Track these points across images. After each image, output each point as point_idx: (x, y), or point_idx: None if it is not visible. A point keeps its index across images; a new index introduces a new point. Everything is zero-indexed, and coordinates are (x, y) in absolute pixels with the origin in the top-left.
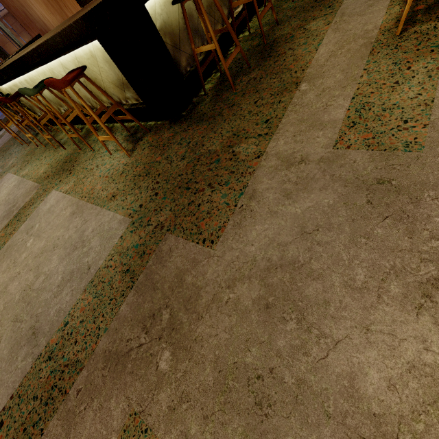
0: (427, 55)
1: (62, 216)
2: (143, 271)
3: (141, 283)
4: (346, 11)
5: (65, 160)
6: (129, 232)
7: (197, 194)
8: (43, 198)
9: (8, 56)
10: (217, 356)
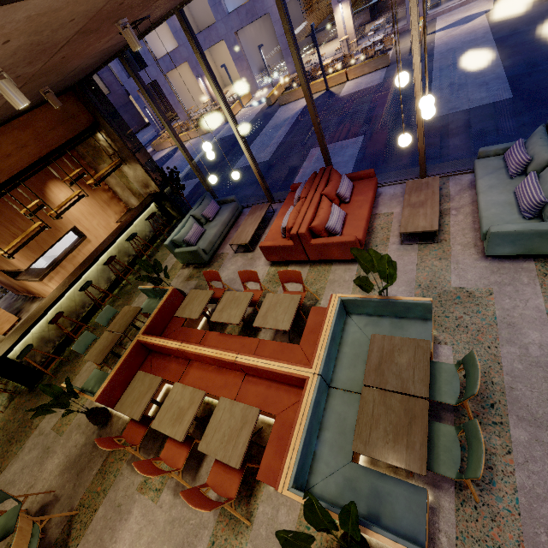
0: None
1: None
2: None
3: None
4: None
5: None
6: None
7: (11, 446)
8: None
9: None
10: None
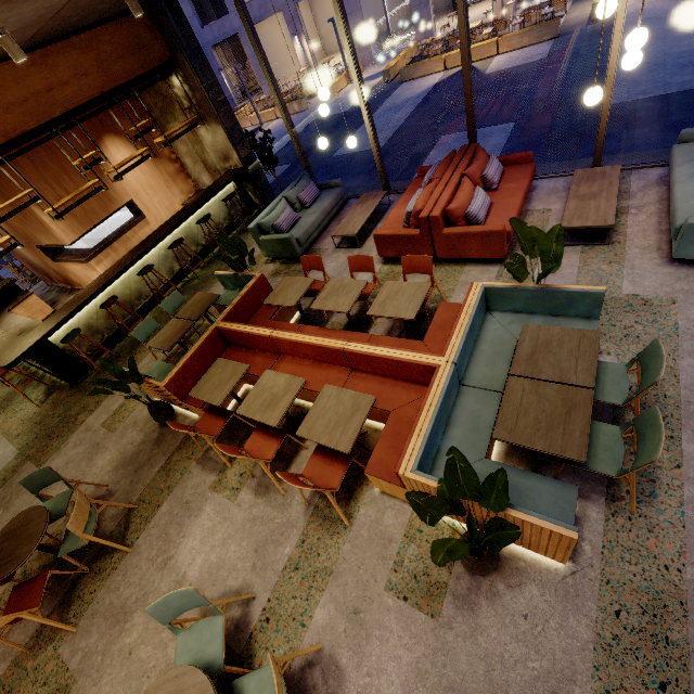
0: None
1: None
2: (10, 479)
3: (7, 485)
4: None
5: (5, 398)
6: (15, 459)
7: (51, 440)
8: None
9: None
10: (16, 509)
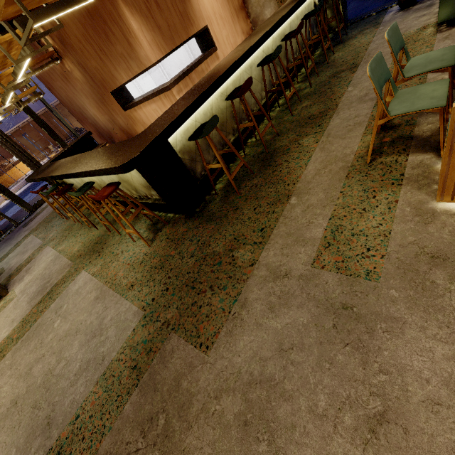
0: (389, 187)
1: (87, 299)
2: (147, 370)
3: (145, 382)
4: (331, 132)
5: (96, 241)
6: (140, 326)
7: (200, 295)
8: (74, 278)
9: (63, 141)
10: None
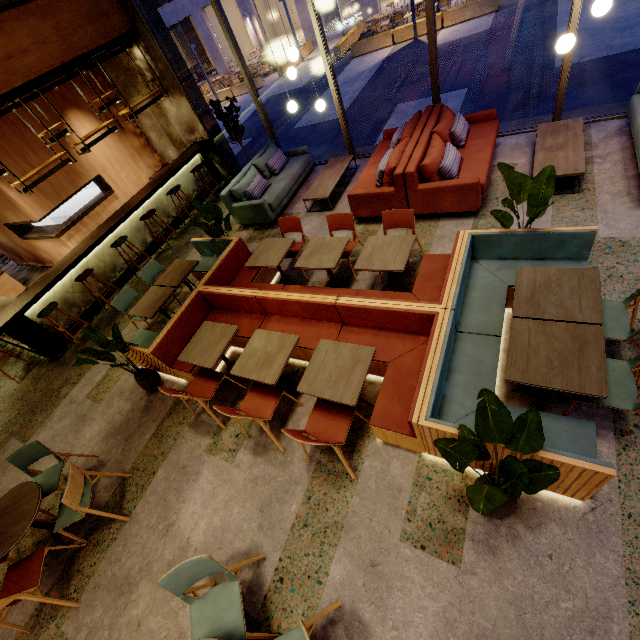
0: None
1: None
2: None
3: None
4: None
5: None
6: None
7: (35, 415)
8: None
9: None
10: (4, 486)
